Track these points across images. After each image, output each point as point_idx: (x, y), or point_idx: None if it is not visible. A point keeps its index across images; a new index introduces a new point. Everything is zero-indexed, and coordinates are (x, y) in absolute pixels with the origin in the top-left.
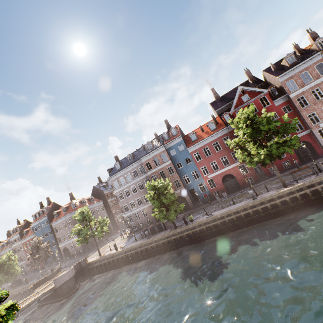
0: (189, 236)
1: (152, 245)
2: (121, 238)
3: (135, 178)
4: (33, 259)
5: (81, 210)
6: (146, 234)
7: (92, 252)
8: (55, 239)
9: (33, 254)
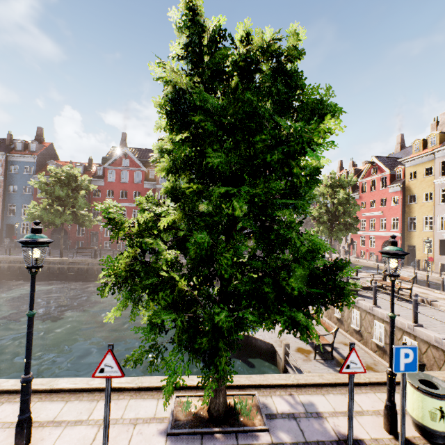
0: None
1: None
2: None
3: None
4: None
5: None
6: None
7: None
8: None
9: None
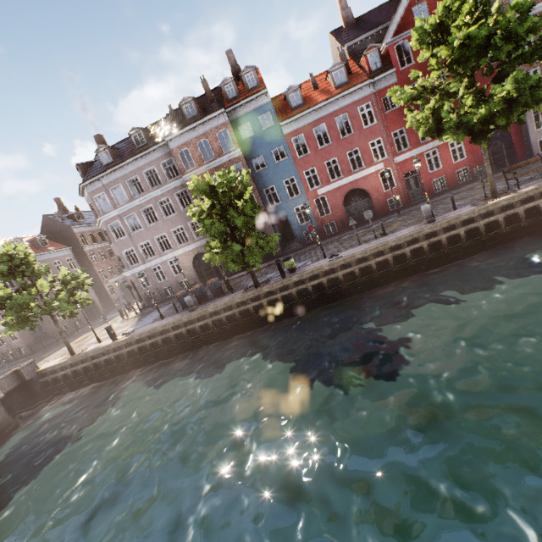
0: (288, 300)
1: (204, 323)
2: (122, 320)
3: (151, 189)
4: None
5: (4, 250)
6: (188, 303)
7: (51, 350)
8: None
9: None
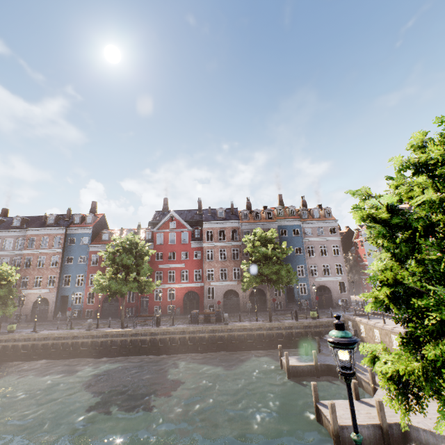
0: None
1: None
2: None
3: (3, 250)
4: None
5: None
6: None
7: None
8: None
9: None
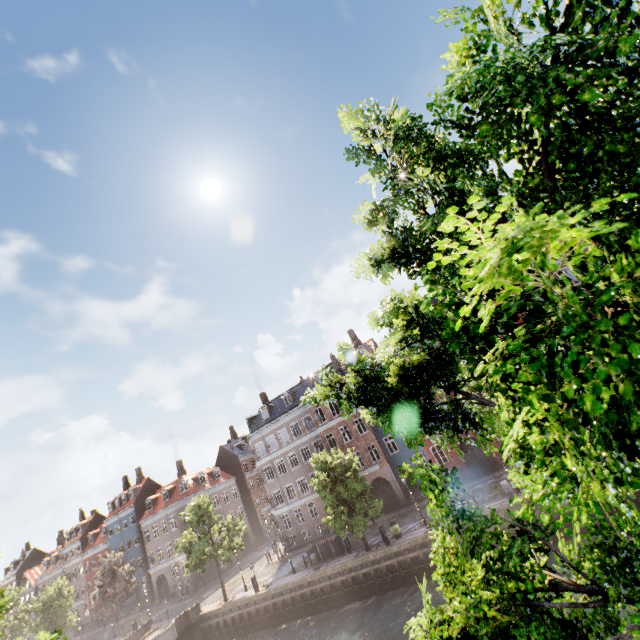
0: (393, 570)
1: (323, 585)
2: (267, 563)
3: (295, 439)
4: (102, 597)
5: (196, 501)
6: (312, 560)
7: (210, 590)
8: (143, 556)
9: (103, 586)
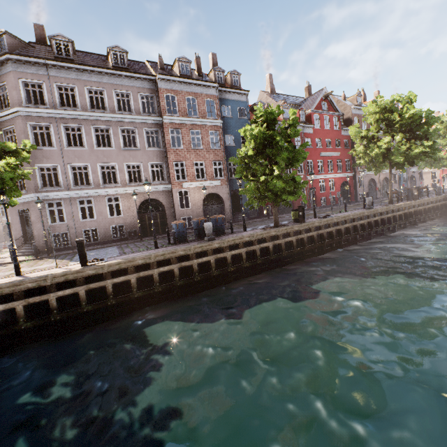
0: (306, 243)
1: (238, 252)
2: None
3: (118, 112)
4: None
5: None
6: (210, 229)
7: None
8: None
9: None
